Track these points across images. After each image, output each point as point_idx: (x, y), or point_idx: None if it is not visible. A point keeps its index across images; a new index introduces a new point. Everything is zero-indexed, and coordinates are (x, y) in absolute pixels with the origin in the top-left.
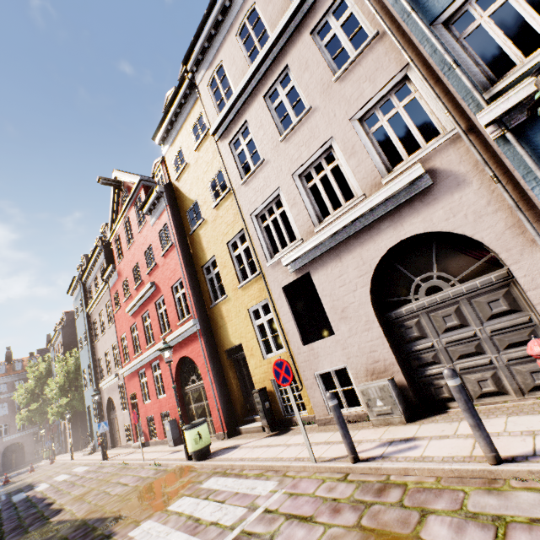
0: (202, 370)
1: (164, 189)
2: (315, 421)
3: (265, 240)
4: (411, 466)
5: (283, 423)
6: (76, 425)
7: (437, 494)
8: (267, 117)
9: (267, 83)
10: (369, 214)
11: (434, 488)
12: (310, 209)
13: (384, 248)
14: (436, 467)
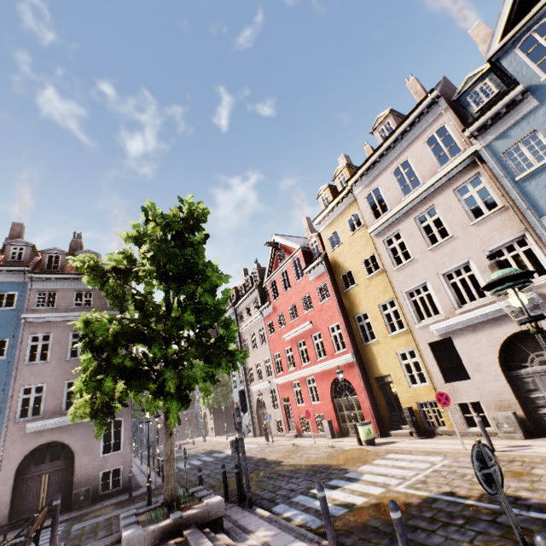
0: (356, 389)
1: (323, 259)
2: (453, 433)
3: (413, 309)
4: (527, 453)
5: (426, 432)
6: (216, 415)
7: (540, 463)
8: (417, 232)
9: (417, 211)
10: (498, 311)
11: (539, 462)
12: (451, 297)
13: (508, 333)
14: (541, 455)
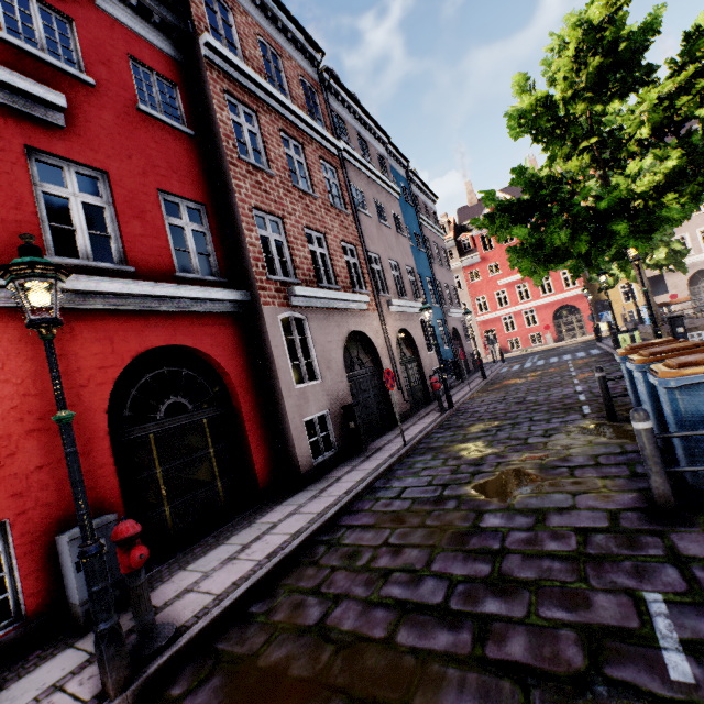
0: (582, 310)
1: None
2: None
3: None
4: None
5: None
6: None
7: None
8: None
9: None
10: (695, 260)
11: None
12: None
13: (696, 270)
14: None
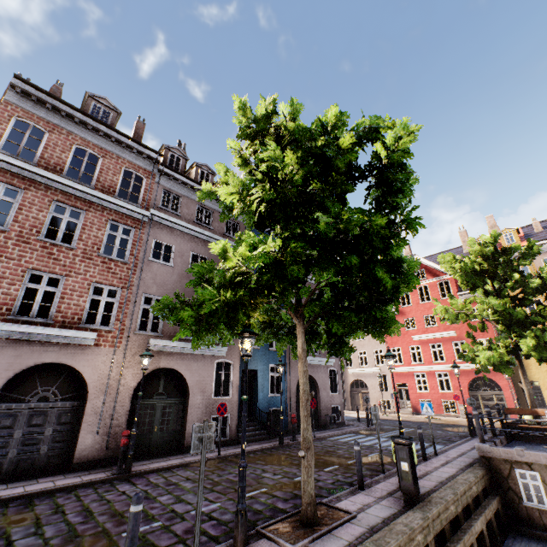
0: (502, 387)
1: None
2: None
3: None
4: None
5: None
6: None
7: None
8: None
9: None
10: None
11: None
12: None
13: None
14: None
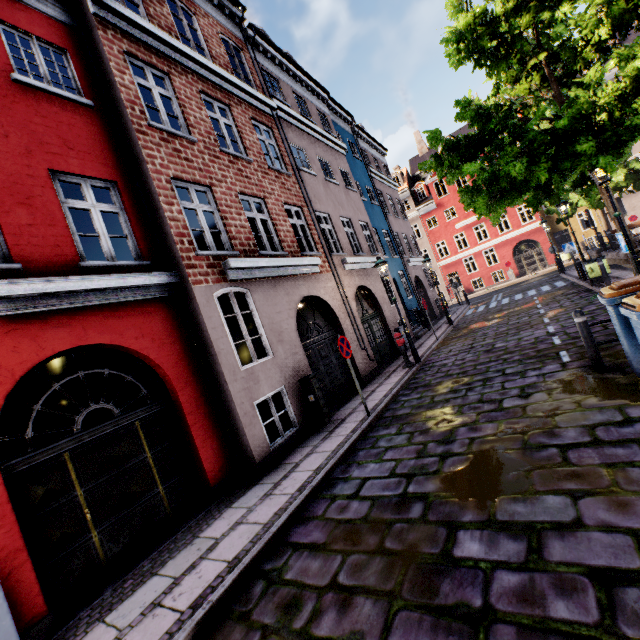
0: (541, 243)
1: None
2: None
3: None
4: None
5: None
6: None
7: None
8: None
9: None
10: None
11: None
12: None
13: None
14: None
